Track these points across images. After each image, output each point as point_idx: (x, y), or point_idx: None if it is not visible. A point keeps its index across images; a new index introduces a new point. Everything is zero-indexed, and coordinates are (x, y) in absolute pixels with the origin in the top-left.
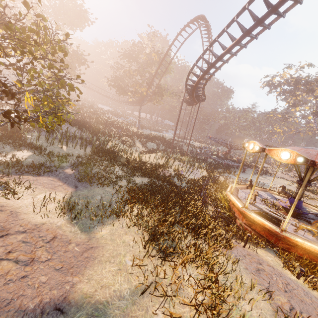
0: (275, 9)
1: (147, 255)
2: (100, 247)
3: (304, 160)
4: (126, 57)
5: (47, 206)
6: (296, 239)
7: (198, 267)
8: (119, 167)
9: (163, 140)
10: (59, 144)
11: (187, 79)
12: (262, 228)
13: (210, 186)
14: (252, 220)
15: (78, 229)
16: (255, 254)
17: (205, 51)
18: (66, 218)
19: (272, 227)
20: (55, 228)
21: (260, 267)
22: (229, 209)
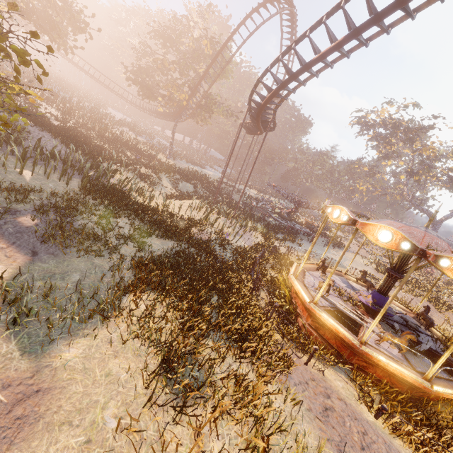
0: (405, 1)
1: (150, 402)
2: (57, 389)
3: (411, 247)
4: (161, 36)
5: None
6: (379, 358)
7: (237, 423)
8: (126, 219)
9: (204, 181)
10: (18, 167)
11: (252, 92)
12: (334, 335)
13: (265, 260)
14: (321, 323)
15: (16, 347)
16: (321, 377)
17: (287, 50)
18: None
19: (348, 337)
20: None
21: (328, 402)
22: (289, 301)
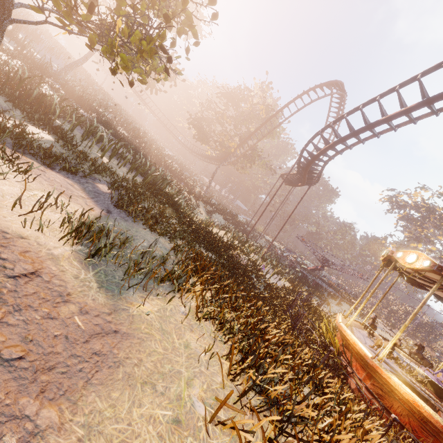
0: None
1: (240, 400)
2: (136, 337)
3: None
4: (226, 97)
5: (45, 214)
6: None
7: None
8: (176, 221)
9: (235, 220)
10: (99, 153)
11: (308, 143)
12: (406, 410)
13: (296, 306)
14: (388, 389)
15: (94, 278)
16: None
17: (353, 111)
18: (76, 249)
19: (434, 417)
20: (45, 256)
21: None
22: (337, 354)
